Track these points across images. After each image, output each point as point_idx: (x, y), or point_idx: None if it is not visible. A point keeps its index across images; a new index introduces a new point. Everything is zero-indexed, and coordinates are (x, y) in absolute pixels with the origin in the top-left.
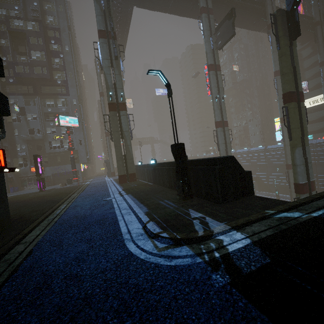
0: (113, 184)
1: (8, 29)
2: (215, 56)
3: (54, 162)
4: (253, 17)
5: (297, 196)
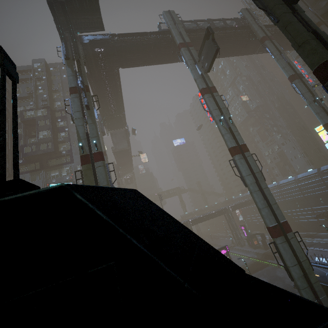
0: None
1: (21, 120)
2: (207, 80)
3: None
4: (241, 42)
5: None
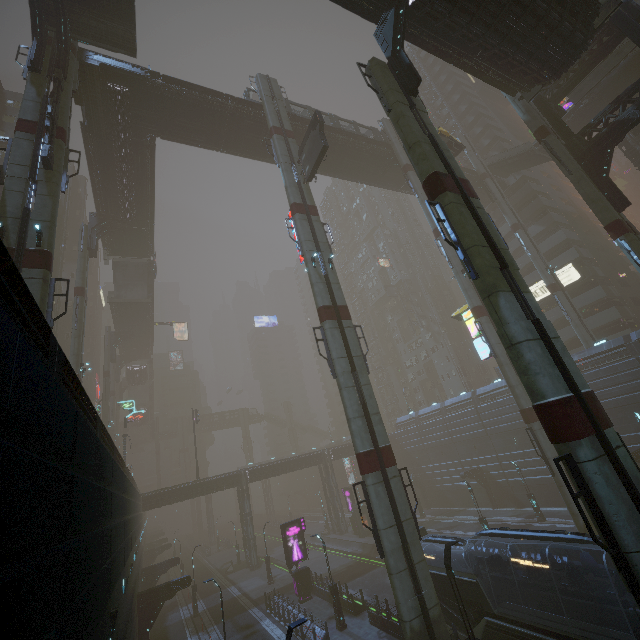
0: None
1: None
2: (305, 193)
3: None
4: (378, 165)
5: (562, 451)
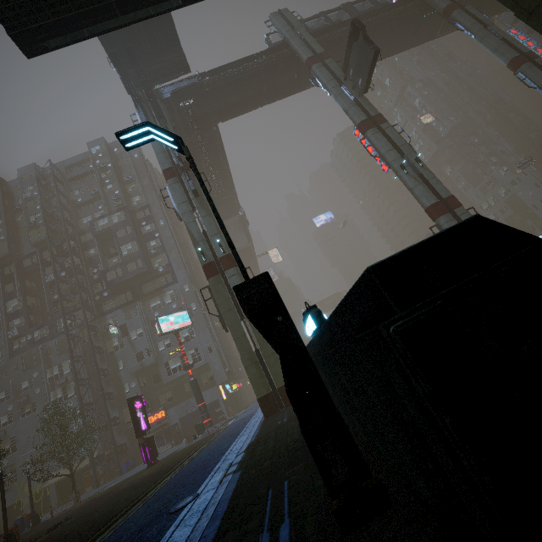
0: (257, 420)
1: (94, 234)
2: (365, 106)
3: (182, 396)
4: (408, 26)
5: None
